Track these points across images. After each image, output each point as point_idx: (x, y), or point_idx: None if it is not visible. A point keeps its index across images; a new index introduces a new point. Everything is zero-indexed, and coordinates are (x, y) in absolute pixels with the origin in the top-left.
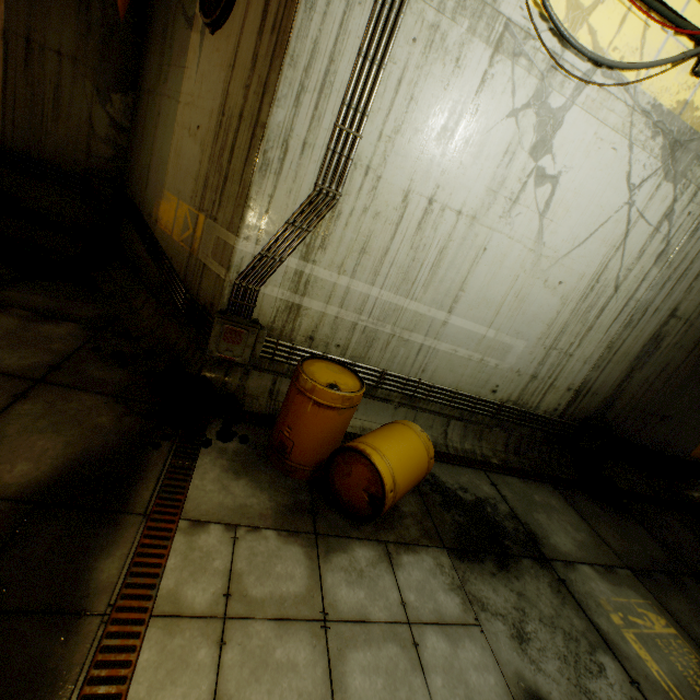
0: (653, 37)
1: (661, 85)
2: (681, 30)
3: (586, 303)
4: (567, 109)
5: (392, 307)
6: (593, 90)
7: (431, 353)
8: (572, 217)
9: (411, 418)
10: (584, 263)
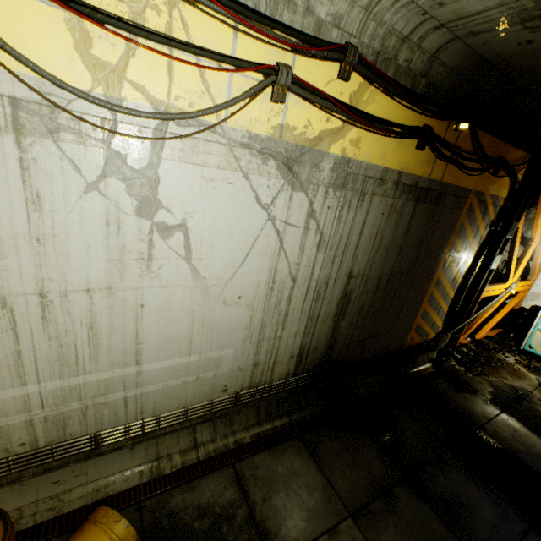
0: (216, 77)
1: (248, 118)
2: (236, 69)
3: (273, 300)
4: (156, 165)
5: (66, 389)
6: (176, 140)
7: (141, 398)
8: (221, 248)
9: (154, 446)
10: (254, 275)
